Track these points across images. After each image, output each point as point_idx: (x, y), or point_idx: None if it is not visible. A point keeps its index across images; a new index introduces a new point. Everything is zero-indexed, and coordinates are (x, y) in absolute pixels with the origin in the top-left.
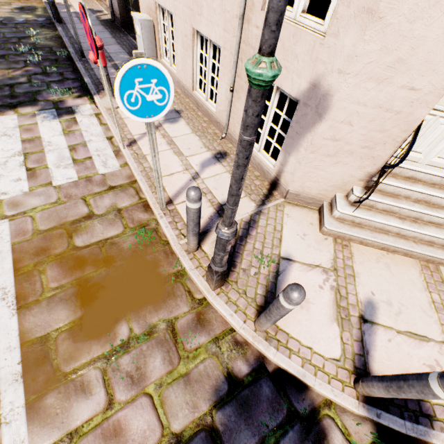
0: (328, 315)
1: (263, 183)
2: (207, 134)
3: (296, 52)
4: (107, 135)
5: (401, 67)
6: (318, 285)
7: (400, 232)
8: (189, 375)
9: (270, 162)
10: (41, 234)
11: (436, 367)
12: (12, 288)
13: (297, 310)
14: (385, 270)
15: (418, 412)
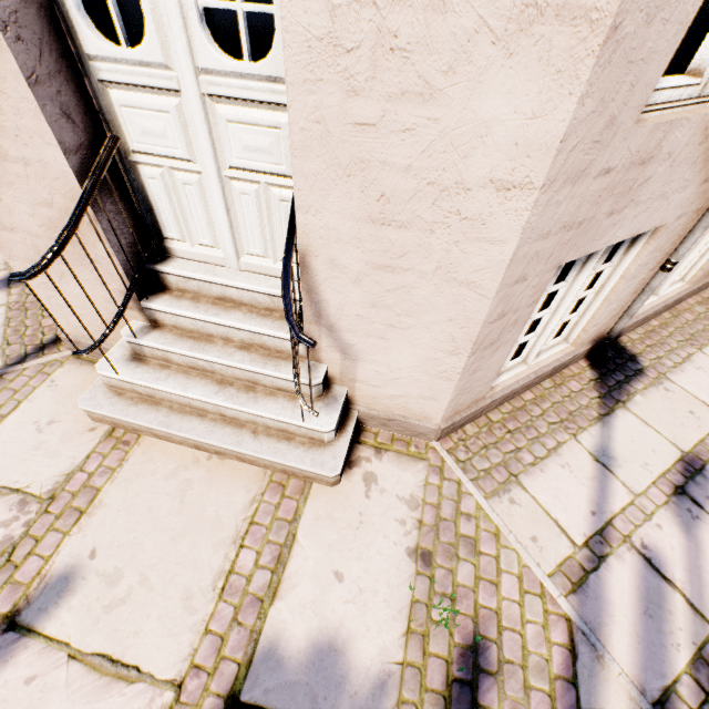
0: None
1: None
2: None
3: None
4: None
5: None
6: None
7: (224, 412)
8: None
9: None
10: None
11: None
12: None
13: None
14: (172, 495)
15: None
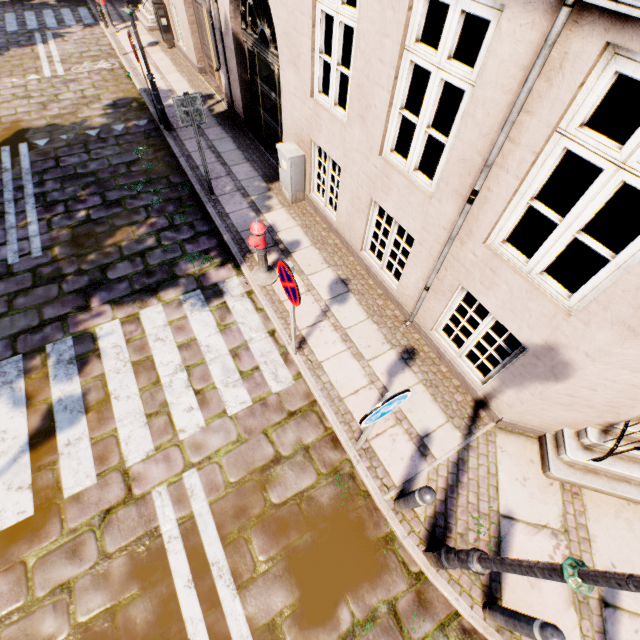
0: (563, 597)
1: (466, 398)
2: (386, 318)
3: (529, 306)
4: (268, 328)
5: None
6: (547, 554)
7: None
8: None
9: (475, 374)
10: (234, 487)
11: None
12: (225, 563)
13: (527, 590)
14: (626, 529)
15: None
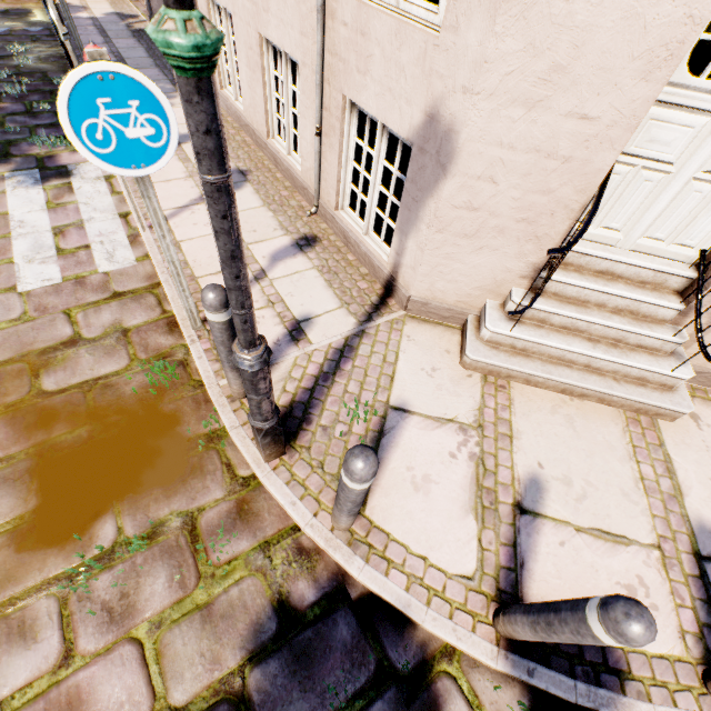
0: (461, 502)
1: (374, 286)
2: (288, 207)
3: (402, 62)
4: (120, 210)
5: (561, 80)
6: (448, 452)
7: (591, 364)
8: (212, 607)
9: (384, 251)
10: None
11: (637, 588)
12: None
13: (408, 494)
14: (565, 426)
15: (601, 666)
